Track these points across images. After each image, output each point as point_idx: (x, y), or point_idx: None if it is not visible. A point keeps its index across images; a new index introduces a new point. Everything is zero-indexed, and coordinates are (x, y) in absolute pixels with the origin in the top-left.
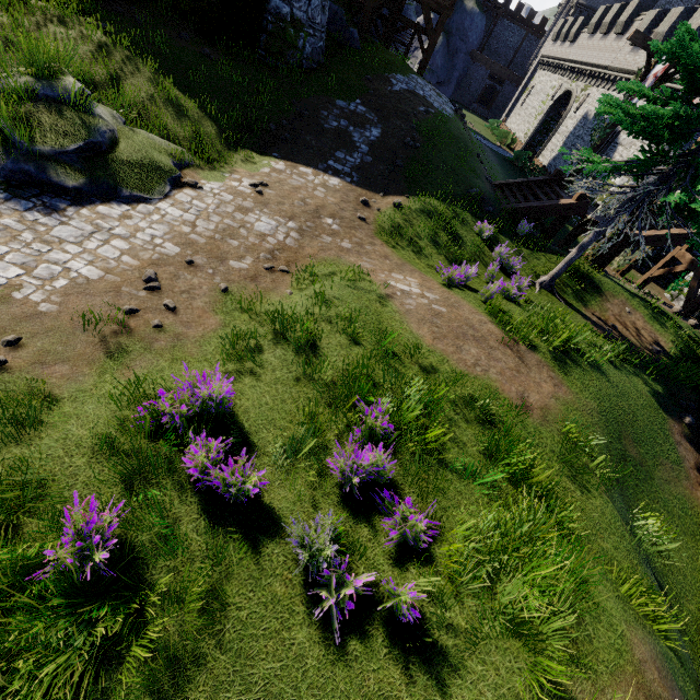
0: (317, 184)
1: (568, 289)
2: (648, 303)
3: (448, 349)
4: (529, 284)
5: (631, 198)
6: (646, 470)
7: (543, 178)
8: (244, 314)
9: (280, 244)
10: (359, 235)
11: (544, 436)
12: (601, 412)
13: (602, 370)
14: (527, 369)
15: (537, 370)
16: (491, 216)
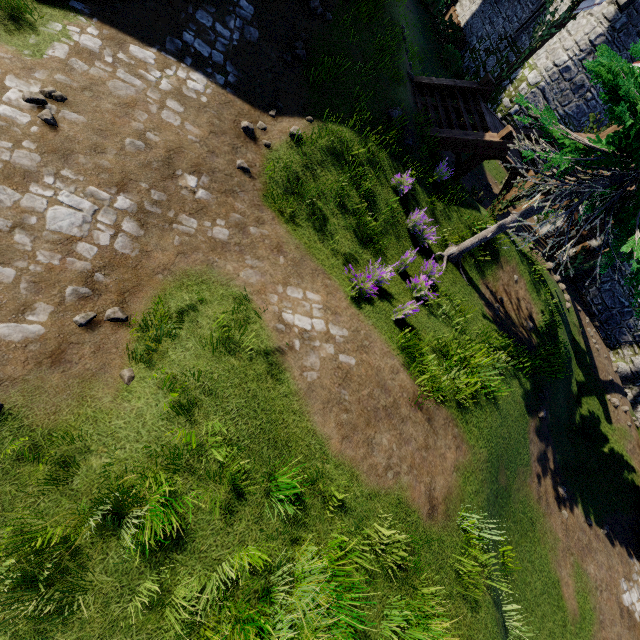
0: (166, 91)
1: (471, 258)
2: (532, 268)
3: (359, 454)
4: (438, 258)
5: (573, 191)
6: (508, 491)
7: (470, 85)
8: (42, 463)
9: (104, 254)
10: (240, 207)
11: (445, 546)
12: (488, 459)
13: (494, 395)
14: (435, 436)
15: (444, 433)
16: (410, 152)
